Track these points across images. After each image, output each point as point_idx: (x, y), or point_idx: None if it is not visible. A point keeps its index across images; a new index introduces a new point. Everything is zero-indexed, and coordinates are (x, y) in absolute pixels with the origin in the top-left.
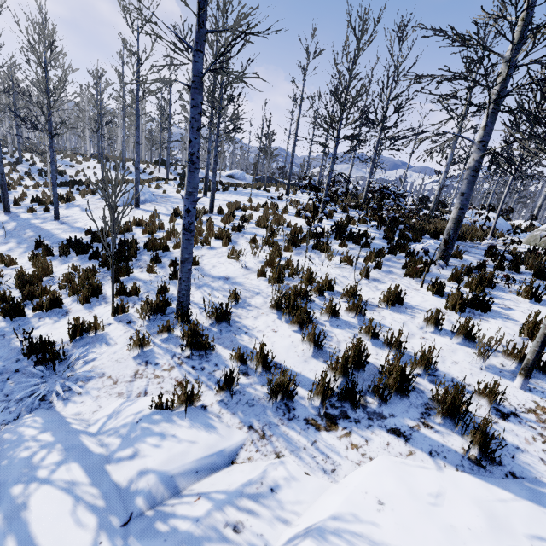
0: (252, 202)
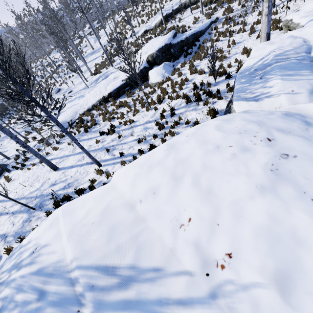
0: (118, 20)
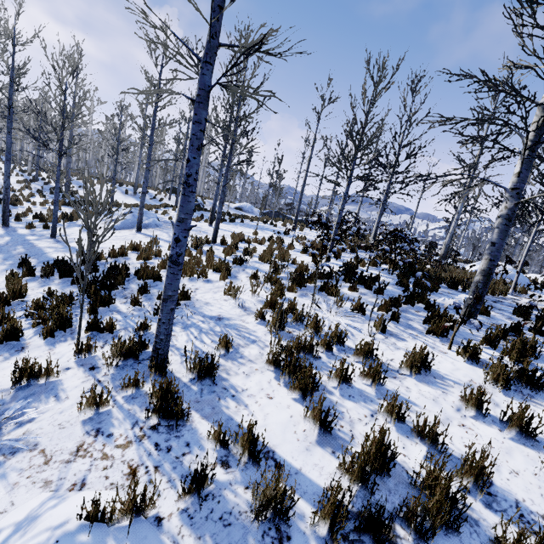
0: (257, 235)
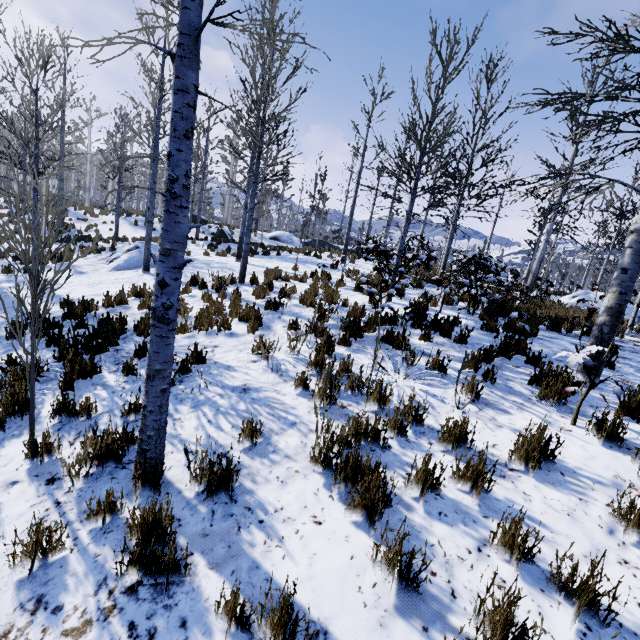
0: (297, 270)
